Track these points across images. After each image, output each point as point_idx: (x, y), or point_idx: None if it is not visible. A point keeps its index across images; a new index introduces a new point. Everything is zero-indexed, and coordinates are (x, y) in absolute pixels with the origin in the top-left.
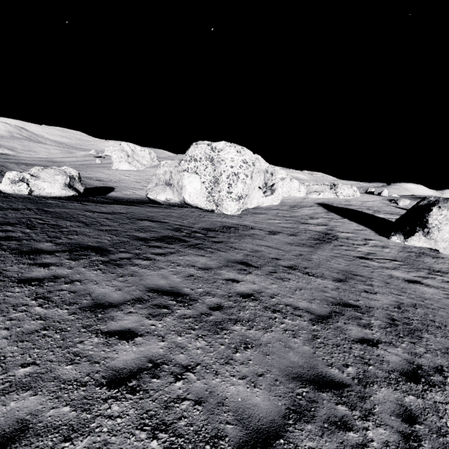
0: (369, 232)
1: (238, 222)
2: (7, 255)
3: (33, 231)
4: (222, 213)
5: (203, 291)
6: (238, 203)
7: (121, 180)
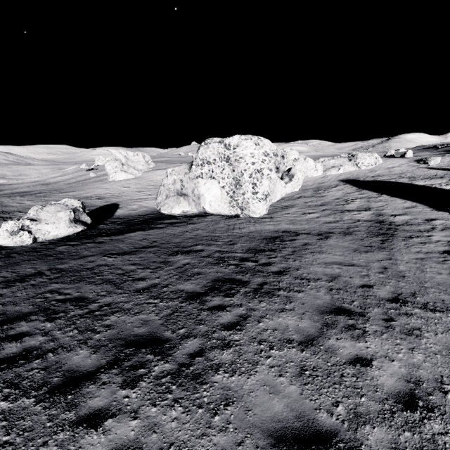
0: (422, 208)
1: (275, 226)
2: (32, 407)
3: (56, 325)
4: (249, 217)
5: (347, 412)
6: (265, 203)
7: (122, 193)
